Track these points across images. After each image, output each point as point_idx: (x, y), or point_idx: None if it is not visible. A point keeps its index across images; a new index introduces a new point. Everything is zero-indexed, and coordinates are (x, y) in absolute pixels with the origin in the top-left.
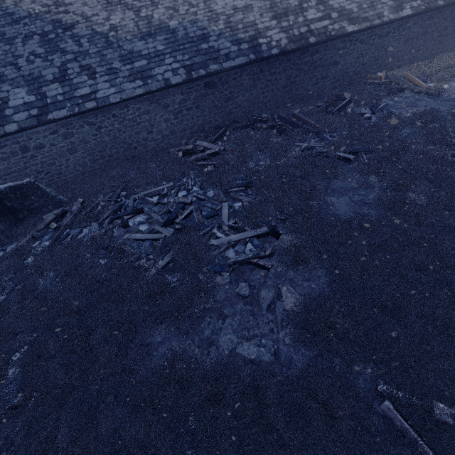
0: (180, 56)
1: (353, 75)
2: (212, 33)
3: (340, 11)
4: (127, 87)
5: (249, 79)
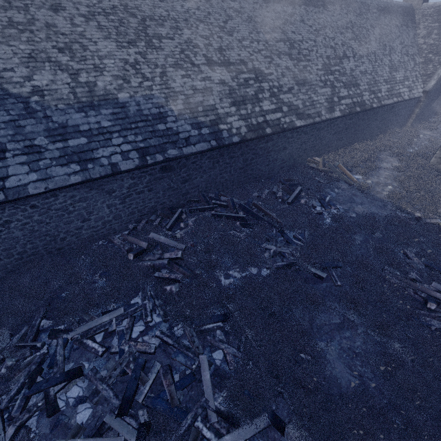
0: (131, 136)
1: (297, 158)
2: (170, 112)
3: (289, 106)
4: (57, 173)
5: (209, 162)
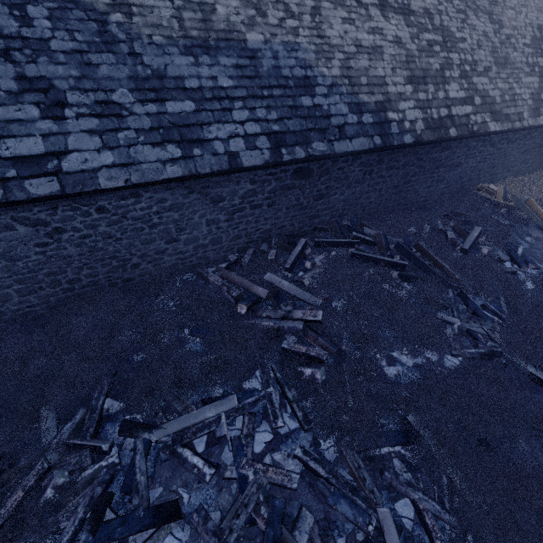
0: (262, 110)
1: (466, 181)
2: (320, 78)
3: (483, 97)
4: (145, 157)
5: (360, 171)
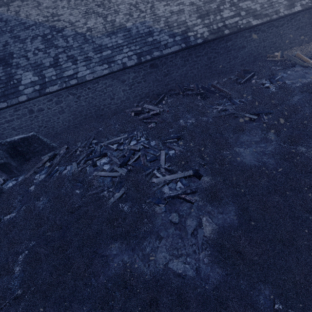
0: (133, 47)
1: (256, 55)
2: (155, 30)
3: (247, 10)
4: (97, 69)
5: (181, 60)
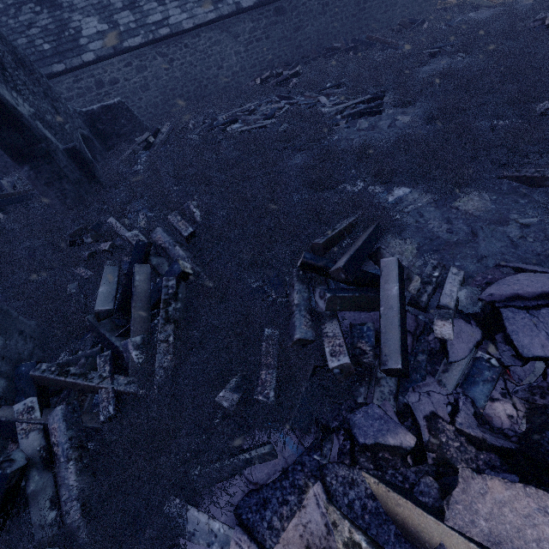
0: None
1: (423, 3)
2: None
3: None
4: (198, 13)
5: (318, 4)
